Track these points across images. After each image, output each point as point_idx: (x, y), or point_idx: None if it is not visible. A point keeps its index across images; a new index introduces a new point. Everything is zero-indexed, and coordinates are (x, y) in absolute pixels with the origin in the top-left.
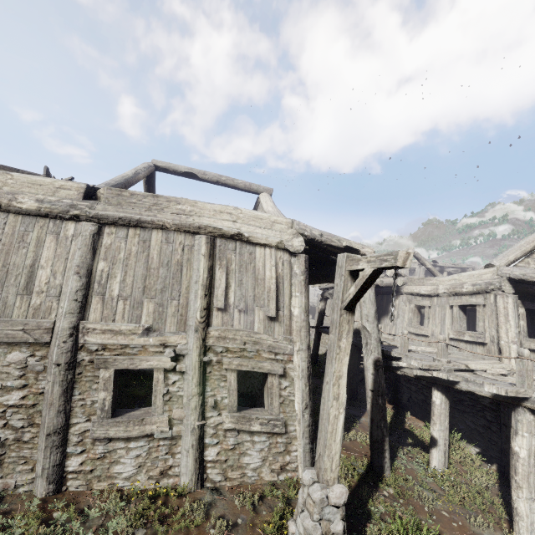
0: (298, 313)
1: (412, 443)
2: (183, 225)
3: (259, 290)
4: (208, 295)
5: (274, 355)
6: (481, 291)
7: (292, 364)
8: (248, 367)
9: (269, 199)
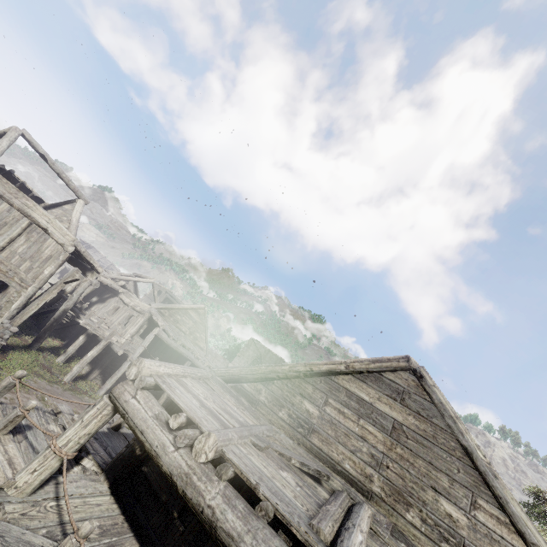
0: (47, 273)
1: (56, 355)
2: (23, 210)
3: (36, 255)
4: (10, 243)
5: (21, 282)
6: (140, 312)
7: (26, 290)
8: (4, 280)
9: (81, 210)
